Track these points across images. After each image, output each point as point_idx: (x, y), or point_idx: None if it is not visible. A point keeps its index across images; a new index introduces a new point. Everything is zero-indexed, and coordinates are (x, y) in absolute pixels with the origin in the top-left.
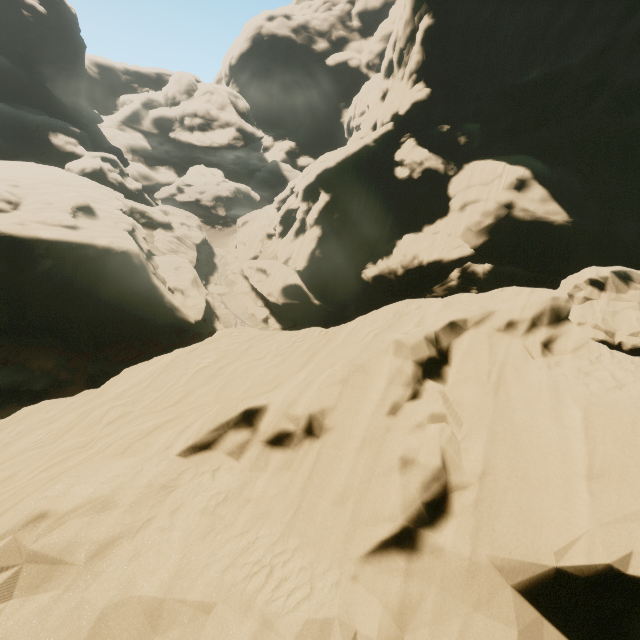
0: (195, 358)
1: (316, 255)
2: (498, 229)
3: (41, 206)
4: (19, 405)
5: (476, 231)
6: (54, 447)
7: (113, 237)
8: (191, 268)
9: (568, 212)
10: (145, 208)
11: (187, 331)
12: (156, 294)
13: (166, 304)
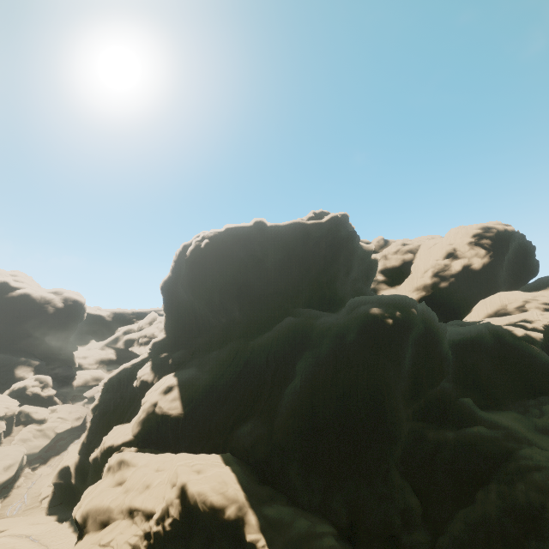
0: None
1: (84, 441)
2: (147, 421)
3: None
4: None
5: (138, 422)
6: None
7: None
8: (19, 455)
9: (185, 406)
10: (32, 410)
11: None
12: None
13: None
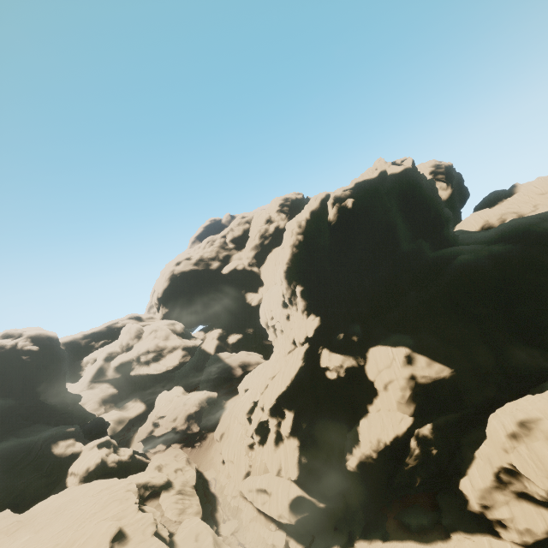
0: None
1: (303, 462)
2: (417, 395)
3: None
4: None
5: (405, 402)
6: None
7: None
8: (206, 527)
9: (447, 365)
10: (146, 478)
11: None
12: None
13: None
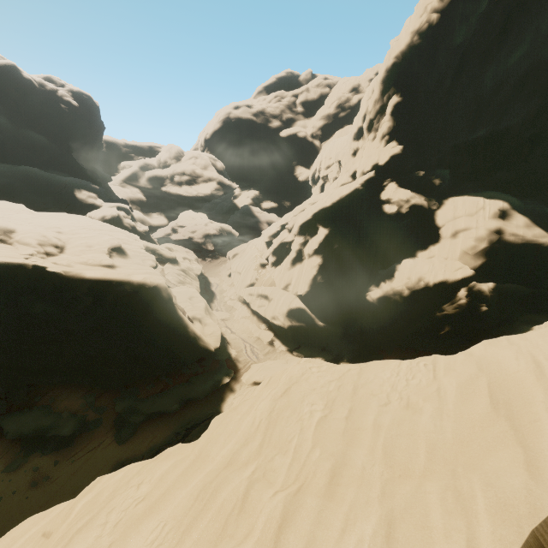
0: (301, 404)
1: (318, 281)
2: (493, 252)
3: (83, 249)
4: (44, 454)
5: (473, 254)
6: None
7: (145, 273)
8: (201, 297)
9: None
10: (156, 246)
11: (206, 359)
12: (181, 324)
13: (190, 334)
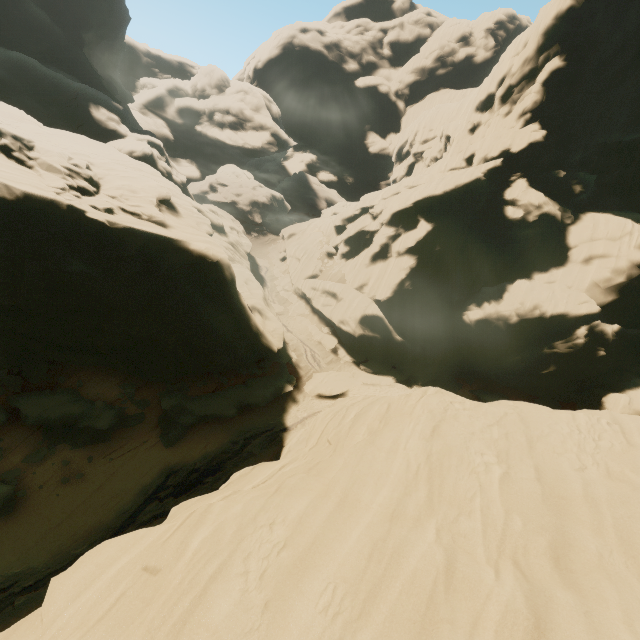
0: (467, 452)
1: (405, 287)
2: (628, 289)
3: (125, 193)
4: (74, 448)
5: (604, 288)
6: (379, 632)
7: (204, 242)
8: (257, 282)
9: None
10: (200, 206)
11: (264, 359)
12: (244, 315)
13: (252, 327)
